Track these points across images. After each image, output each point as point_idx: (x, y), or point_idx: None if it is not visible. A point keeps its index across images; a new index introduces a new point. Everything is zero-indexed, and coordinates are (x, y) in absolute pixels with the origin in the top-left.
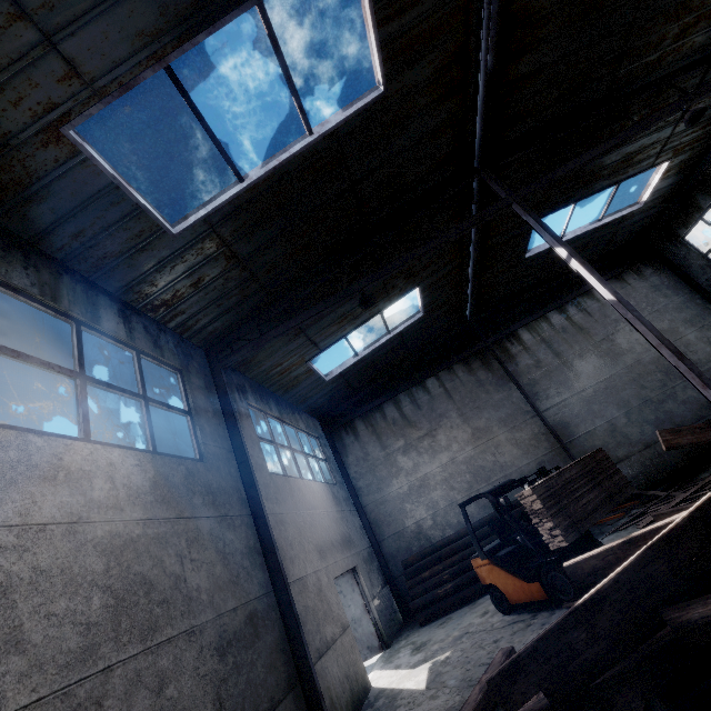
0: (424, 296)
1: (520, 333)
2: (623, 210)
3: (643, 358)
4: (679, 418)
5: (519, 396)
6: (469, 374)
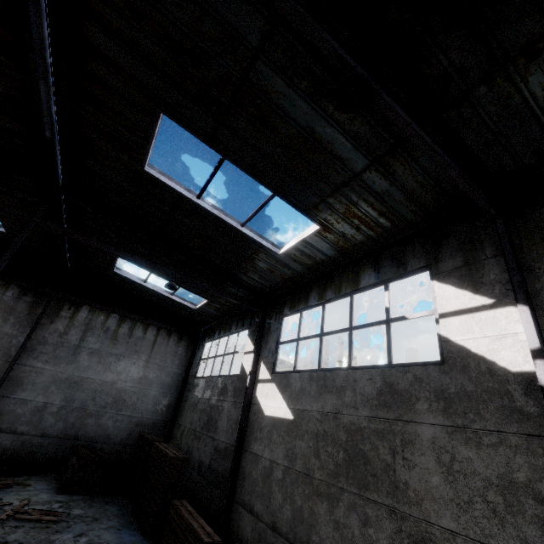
0: (7, 221)
1: (83, 308)
2: (187, 302)
3: (118, 383)
4: (84, 432)
5: (22, 341)
6: (14, 299)
